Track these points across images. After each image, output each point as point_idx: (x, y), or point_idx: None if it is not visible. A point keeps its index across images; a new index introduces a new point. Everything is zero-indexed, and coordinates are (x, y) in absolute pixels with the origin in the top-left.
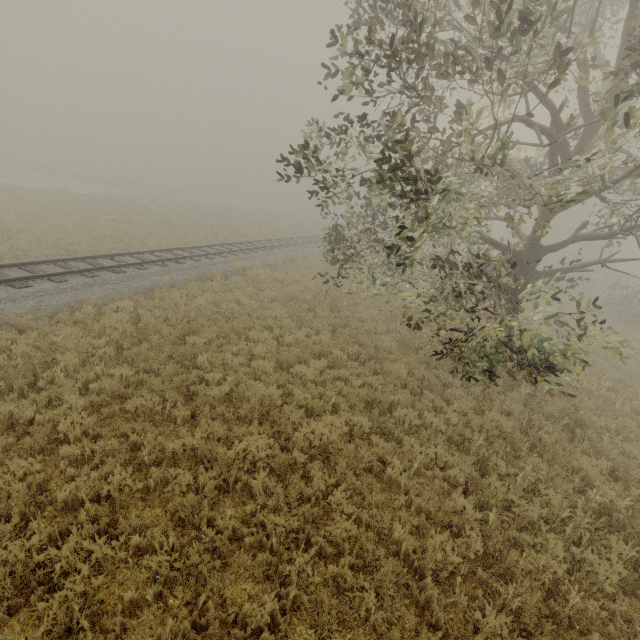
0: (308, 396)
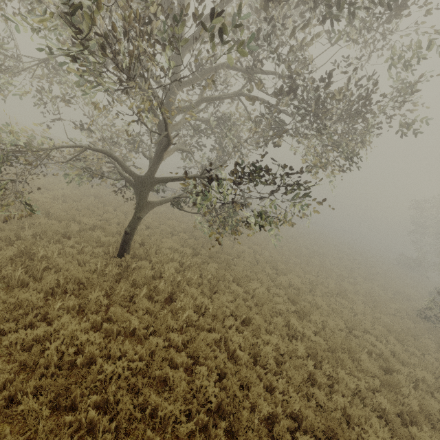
0: None
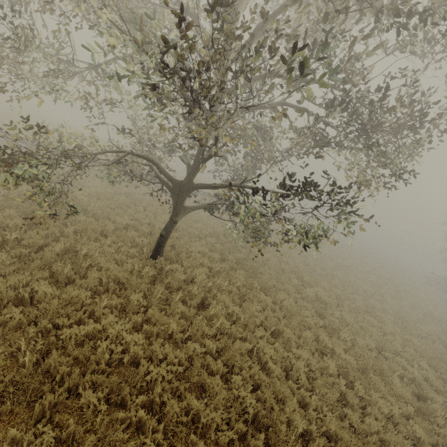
0: (2, 194)
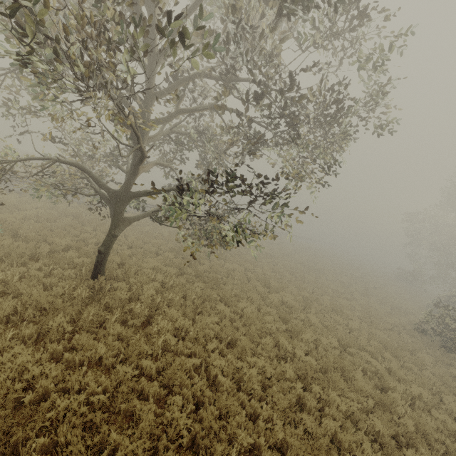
0: None
